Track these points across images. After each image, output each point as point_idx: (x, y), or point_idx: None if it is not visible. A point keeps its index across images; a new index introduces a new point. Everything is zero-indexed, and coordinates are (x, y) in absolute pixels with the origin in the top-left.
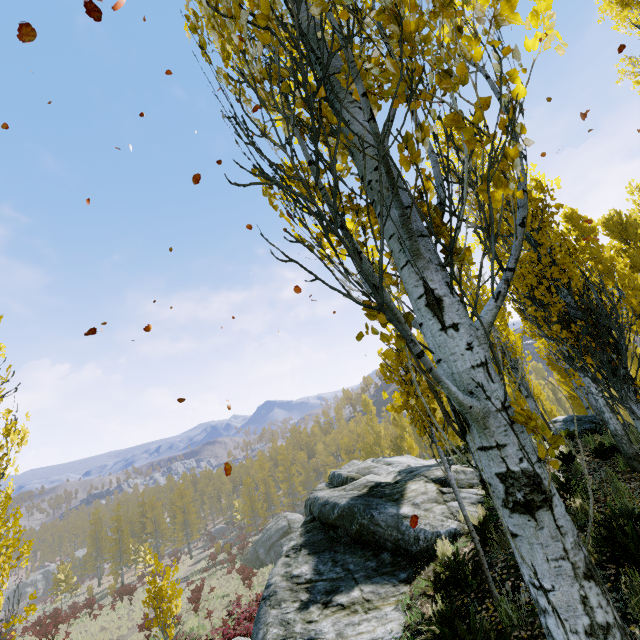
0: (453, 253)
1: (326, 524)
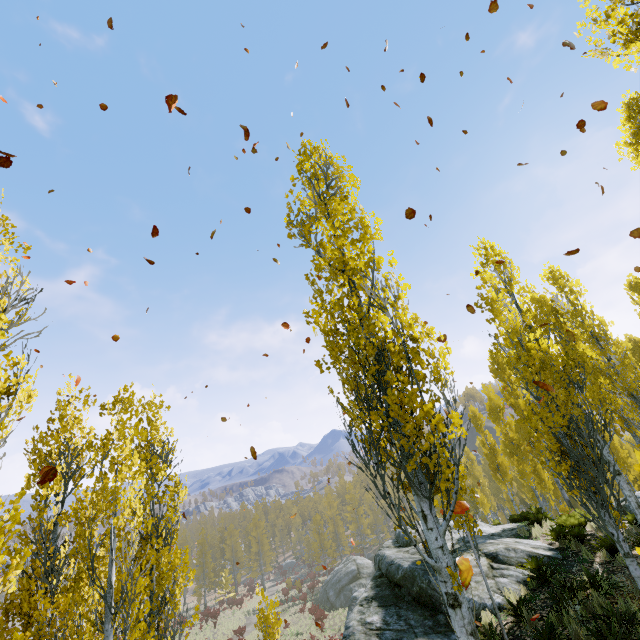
0: (435, 489)
1: (392, 582)
